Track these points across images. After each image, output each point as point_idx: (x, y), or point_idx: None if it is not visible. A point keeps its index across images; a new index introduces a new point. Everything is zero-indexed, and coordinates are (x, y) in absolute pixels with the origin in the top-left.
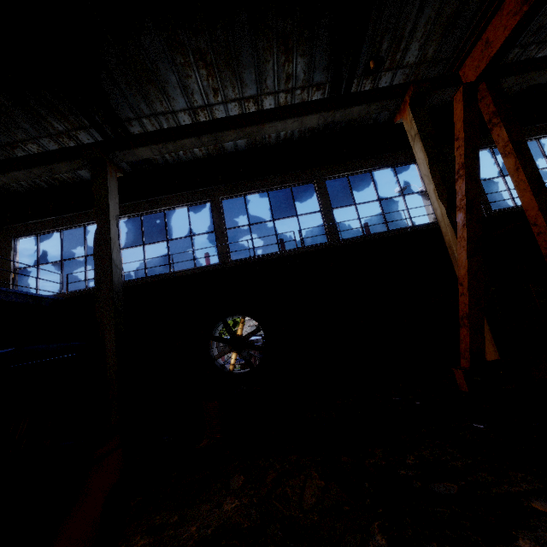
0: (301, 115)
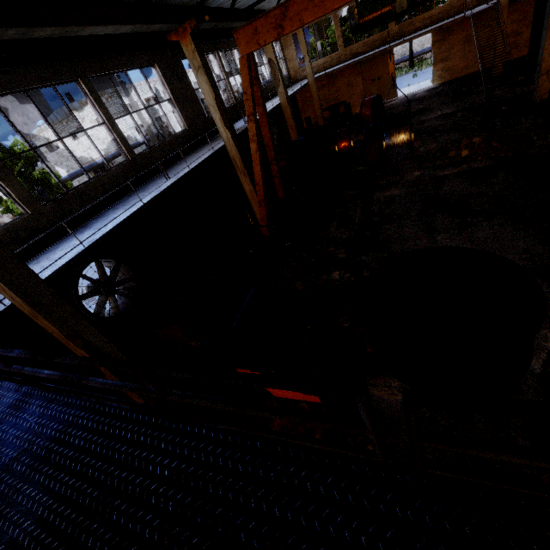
0: (122, 23)
